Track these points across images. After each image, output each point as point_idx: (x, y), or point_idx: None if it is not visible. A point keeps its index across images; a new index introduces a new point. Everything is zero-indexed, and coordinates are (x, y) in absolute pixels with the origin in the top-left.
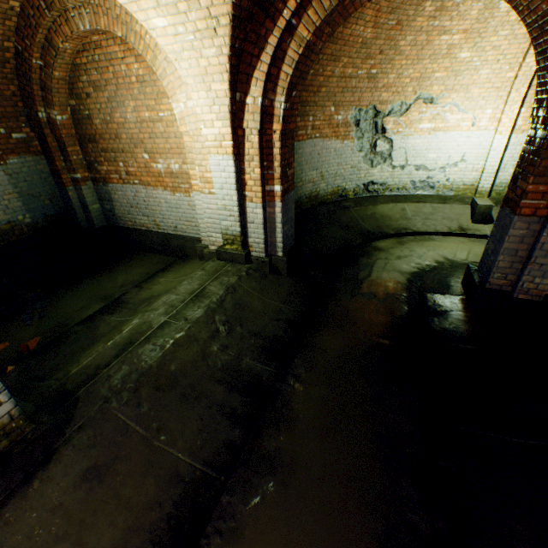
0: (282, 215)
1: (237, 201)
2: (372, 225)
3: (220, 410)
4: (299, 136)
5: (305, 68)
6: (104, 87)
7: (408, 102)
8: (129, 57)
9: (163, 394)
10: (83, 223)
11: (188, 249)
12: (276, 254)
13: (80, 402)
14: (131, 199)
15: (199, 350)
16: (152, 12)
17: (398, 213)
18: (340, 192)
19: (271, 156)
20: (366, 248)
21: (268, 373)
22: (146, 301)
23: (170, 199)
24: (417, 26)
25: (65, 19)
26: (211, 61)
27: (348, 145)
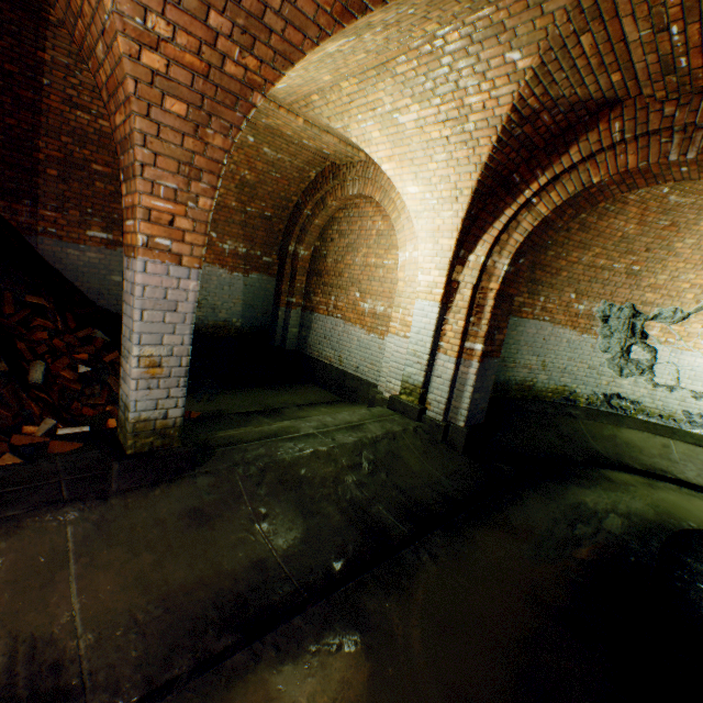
0: (475, 377)
1: (430, 349)
2: (606, 448)
3: (330, 535)
4: (522, 312)
5: (538, 241)
6: (348, 235)
7: (685, 309)
8: (377, 216)
9: (283, 489)
10: (277, 342)
11: (361, 393)
12: (456, 423)
13: (215, 456)
14: (327, 331)
15: (333, 471)
16: (409, 182)
17: (656, 448)
18: (566, 393)
19: (480, 312)
20: (589, 471)
21: (398, 530)
22: (301, 418)
23: (363, 338)
24: (700, 230)
25: (341, 186)
26: (445, 221)
27: (588, 341)
